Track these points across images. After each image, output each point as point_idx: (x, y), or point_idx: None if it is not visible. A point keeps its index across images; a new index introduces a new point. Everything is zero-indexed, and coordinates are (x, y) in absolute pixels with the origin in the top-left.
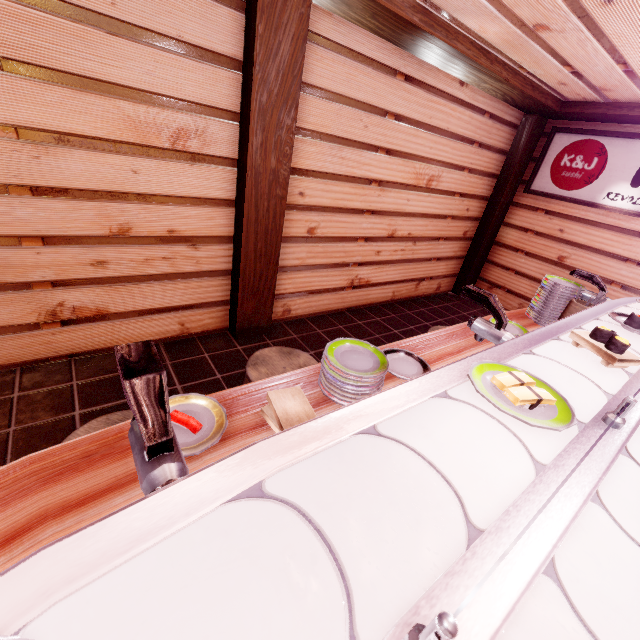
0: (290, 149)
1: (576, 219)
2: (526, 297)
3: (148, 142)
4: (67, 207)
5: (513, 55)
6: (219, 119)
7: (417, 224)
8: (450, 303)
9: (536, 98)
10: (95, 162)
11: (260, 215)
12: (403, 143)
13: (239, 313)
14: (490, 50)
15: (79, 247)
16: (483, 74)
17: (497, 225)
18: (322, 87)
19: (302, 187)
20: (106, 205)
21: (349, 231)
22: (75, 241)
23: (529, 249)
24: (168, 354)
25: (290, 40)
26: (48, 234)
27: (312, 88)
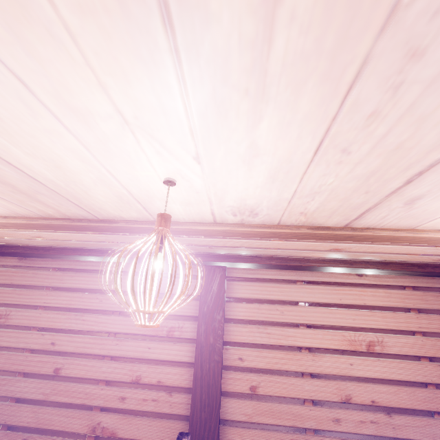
0: (221, 331)
1: None
2: None
3: (157, 334)
4: (120, 366)
5: (361, 258)
6: (190, 320)
7: (379, 390)
8: None
9: (434, 271)
10: (136, 344)
11: (204, 373)
12: (321, 319)
13: None
14: (344, 259)
15: (117, 387)
16: (358, 269)
17: None
18: (245, 297)
19: (240, 354)
20: (134, 365)
21: (291, 392)
22: (117, 384)
23: None
24: None
25: (217, 284)
26: (109, 379)
27: (239, 299)
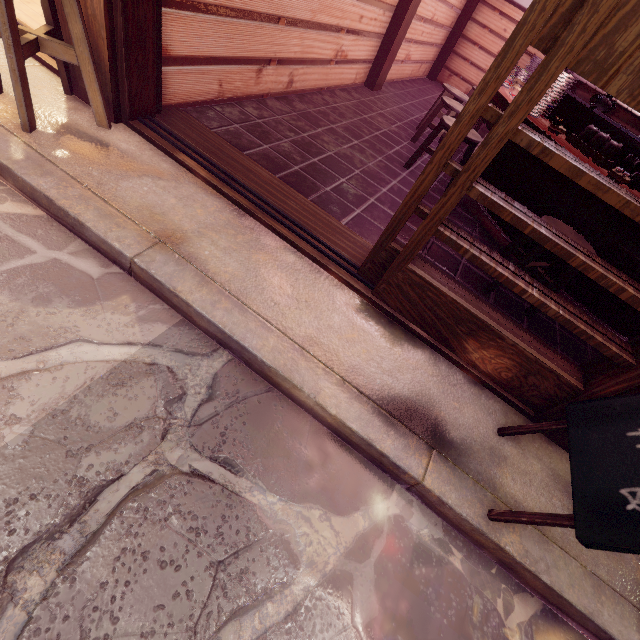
0: None
1: (515, 22)
2: (472, 83)
3: None
4: None
5: None
6: None
7: (442, 11)
8: (432, 85)
9: None
10: None
11: None
12: None
13: (382, 70)
14: None
15: (362, 4)
16: None
17: (468, 20)
18: None
19: None
20: None
21: (423, 12)
22: None
23: (483, 44)
24: (358, 95)
25: None
26: None
27: None
